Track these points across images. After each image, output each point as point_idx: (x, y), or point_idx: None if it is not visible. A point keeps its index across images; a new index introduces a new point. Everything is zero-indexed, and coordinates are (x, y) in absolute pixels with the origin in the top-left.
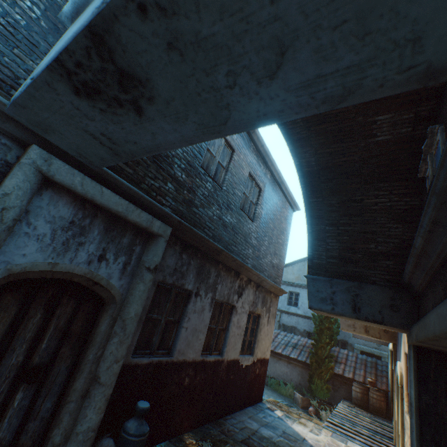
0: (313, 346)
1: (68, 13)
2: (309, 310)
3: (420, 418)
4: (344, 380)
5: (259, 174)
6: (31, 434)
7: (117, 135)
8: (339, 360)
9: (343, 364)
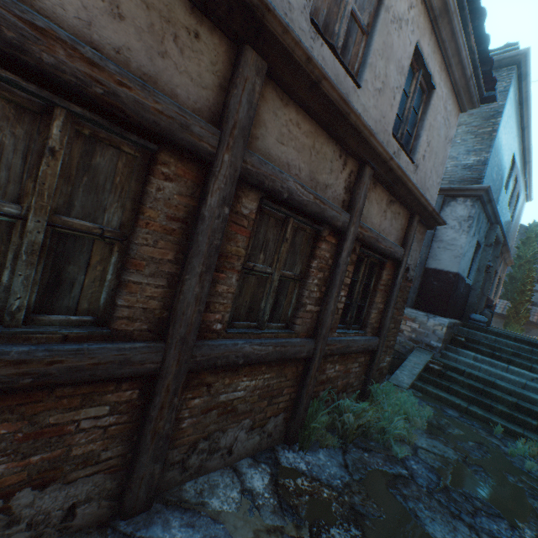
0: (512, 303)
1: None
2: None
3: None
4: (536, 325)
5: (520, 188)
6: None
7: None
8: (532, 314)
9: (537, 316)
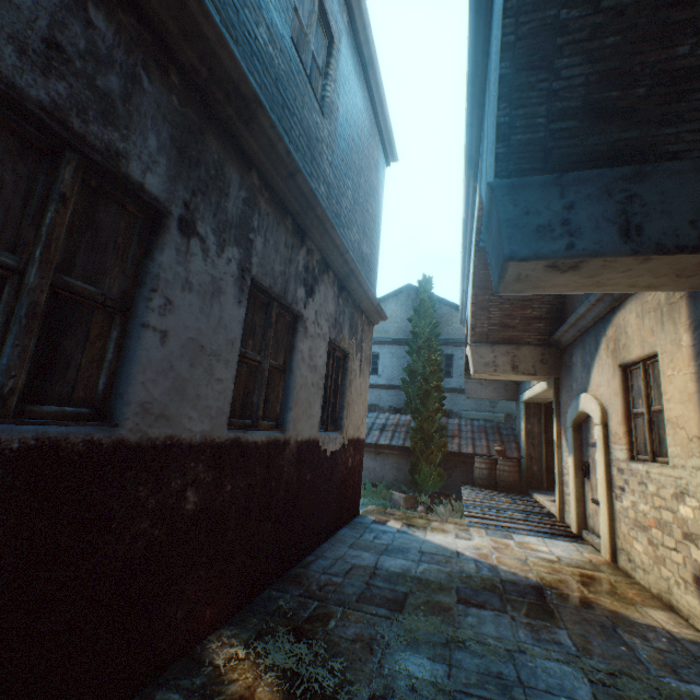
0: (416, 420)
1: None
2: (396, 376)
3: None
4: (461, 458)
5: None
6: None
7: None
8: (451, 434)
9: (458, 438)
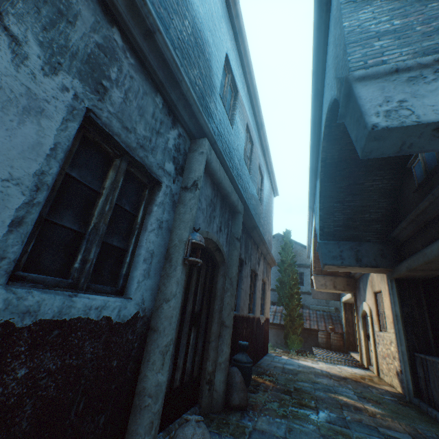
0: (286, 309)
1: (356, 76)
2: (272, 283)
3: (403, 321)
4: (311, 332)
5: (262, 164)
6: (196, 366)
7: (418, 145)
8: (305, 318)
9: (309, 320)
